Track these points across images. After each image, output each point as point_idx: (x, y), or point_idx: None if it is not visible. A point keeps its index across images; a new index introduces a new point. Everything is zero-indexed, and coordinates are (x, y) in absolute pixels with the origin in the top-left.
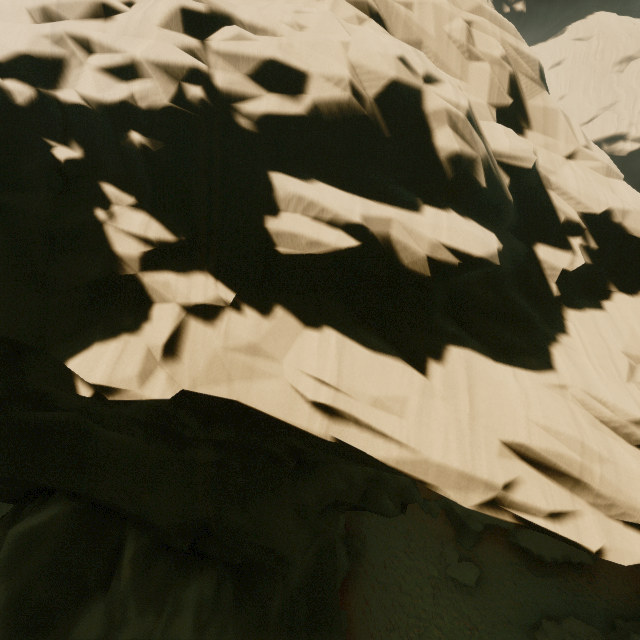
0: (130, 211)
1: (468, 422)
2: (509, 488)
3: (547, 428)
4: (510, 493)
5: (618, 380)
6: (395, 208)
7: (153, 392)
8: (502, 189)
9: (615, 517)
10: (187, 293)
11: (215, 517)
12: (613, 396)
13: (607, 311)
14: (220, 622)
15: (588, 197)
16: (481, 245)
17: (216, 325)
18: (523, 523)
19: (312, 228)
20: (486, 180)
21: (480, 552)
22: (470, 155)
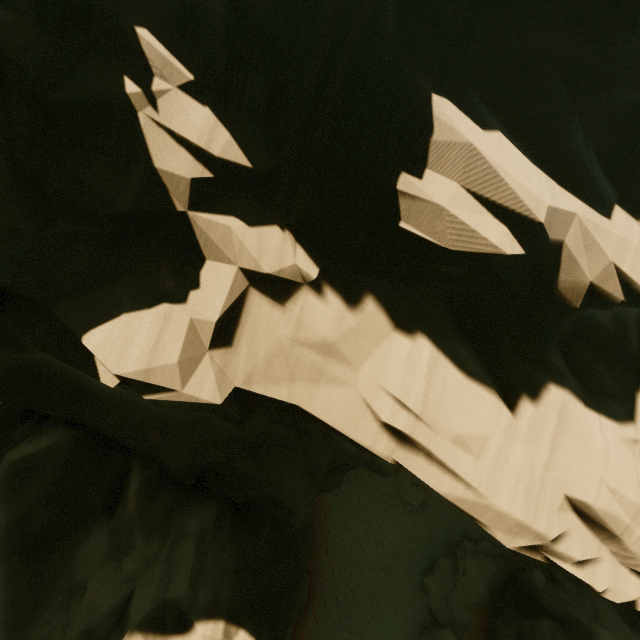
0: (184, 99)
1: (541, 471)
2: (556, 540)
3: (615, 491)
4: (555, 545)
5: None
6: (583, 204)
7: (201, 393)
8: None
9: (626, 564)
10: (257, 258)
11: (225, 463)
12: None
13: None
14: (219, 546)
15: None
16: None
17: (287, 308)
18: (550, 563)
19: (469, 214)
20: None
21: None
22: None
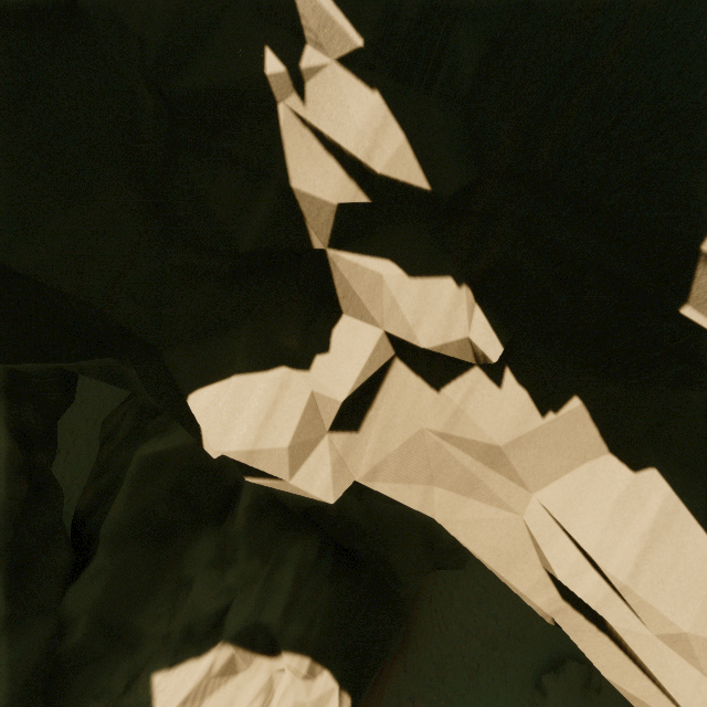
0: (344, 81)
1: None
2: None
3: None
4: None
5: None
6: None
7: (311, 487)
8: None
9: None
10: (412, 325)
11: (335, 505)
12: None
13: None
14: (316, 582)
15: None
16: None
17: (442, 395)
18: None
19: None
20: None
21: None
22: None
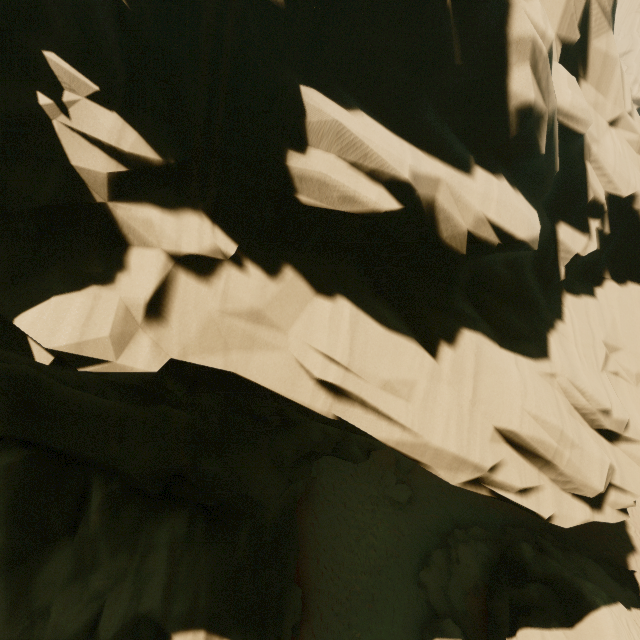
0: (93, 107)
1: (469, 408)
2: (494, 470)
3: (537, 417)
4: (494, 474)
5: (595, 369)
6: (445, 165)
7: (136, 363)
8: (554, 157)
9: (567, 490)
10: (176, 239)
11: (190, 466)
12: (592, 387)
13: (598, 299)
14: (193, 555)
15: (621, 177)
16: (527, 226)
17: (212, 283)
18: (496, 496)
19: (348, 178)
20: (545, 144)
21: (414, 476)
22: (540, 109)
